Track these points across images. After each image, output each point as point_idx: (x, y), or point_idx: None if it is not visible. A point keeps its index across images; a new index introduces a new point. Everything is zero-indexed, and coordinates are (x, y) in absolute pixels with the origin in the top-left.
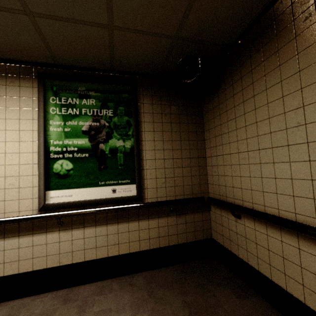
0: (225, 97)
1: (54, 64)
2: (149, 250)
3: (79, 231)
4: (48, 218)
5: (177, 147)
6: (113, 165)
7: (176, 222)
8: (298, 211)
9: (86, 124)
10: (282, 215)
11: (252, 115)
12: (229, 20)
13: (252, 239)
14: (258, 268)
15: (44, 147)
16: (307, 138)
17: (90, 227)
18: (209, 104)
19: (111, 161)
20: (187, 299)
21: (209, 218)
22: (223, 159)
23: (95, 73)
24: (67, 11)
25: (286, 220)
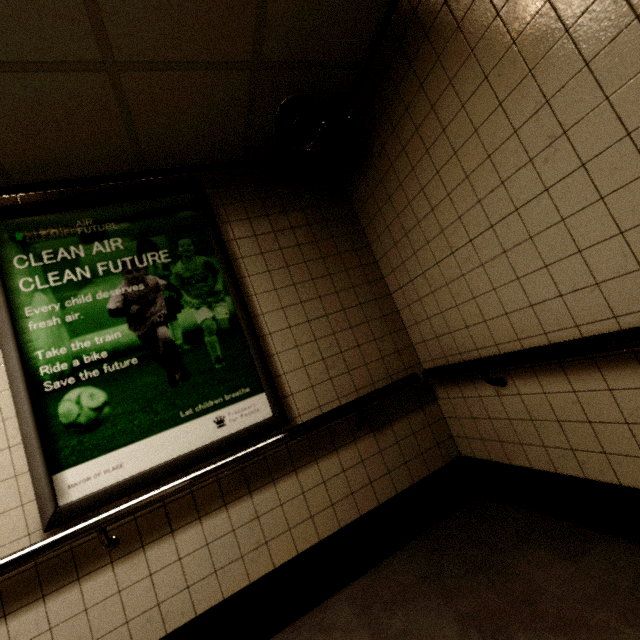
0: (389, 158)
1: (6, 187)
2: (341, 531)
3: (162, 545)
4: (73, 541)
5: (327, 291)
6: (202, 365)
7: (377, 447)
8: (620, 309)
9: (115, 294)
10: (590, 334)
11: (452, 167)
12: (349, 6)
13: (547, 416)
14: (583, 473)
15: (24, 371)
16: (578, 157)
17: (186, 526)
18: (362, 189)
19: (195, 357)
20: (464, 609)
21: (440, 417)
22: (427, 280)
23: (106, 186)
24: (0, 45)
25: (605, 335)
